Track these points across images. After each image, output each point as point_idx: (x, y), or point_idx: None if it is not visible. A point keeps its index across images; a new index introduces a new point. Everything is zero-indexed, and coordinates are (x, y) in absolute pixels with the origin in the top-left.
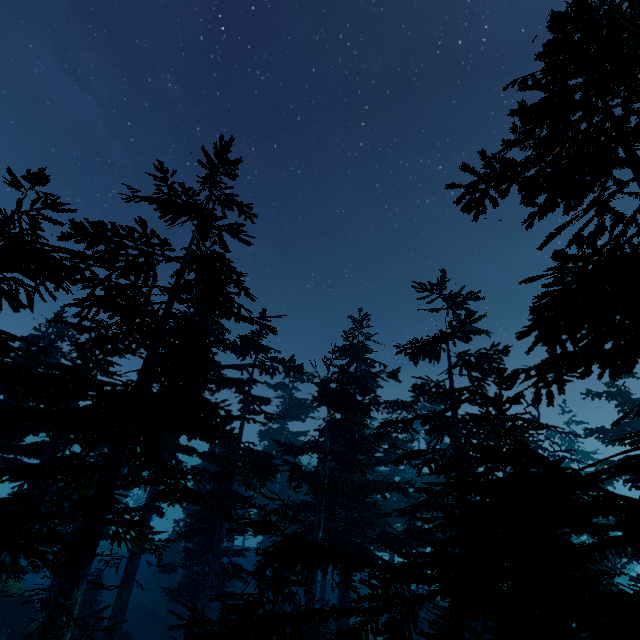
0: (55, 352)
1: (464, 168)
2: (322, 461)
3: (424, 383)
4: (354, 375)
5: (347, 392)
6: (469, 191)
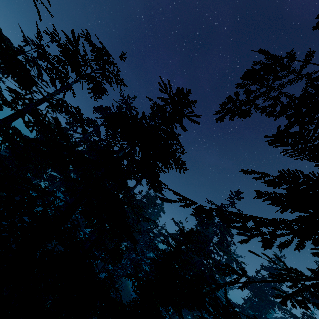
0: (158, 214)
1: (314, 285)
2: (244, 317)
3: (309, 315)
4: (269, 283)
5: (263, 290)
6: (315, 291)
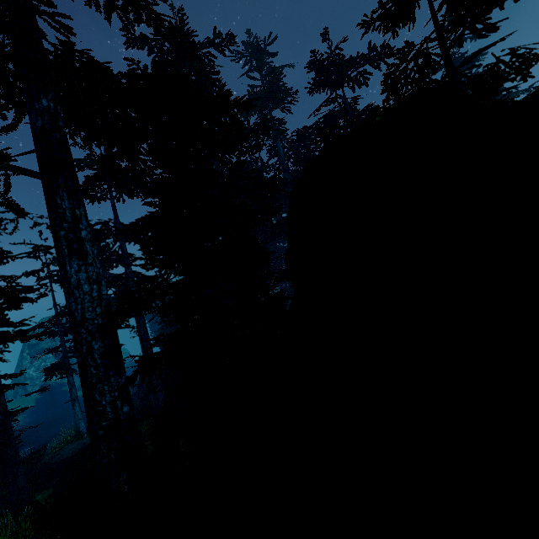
0: None
1: None
2: None
3: None
4: None
5: None
6: None
